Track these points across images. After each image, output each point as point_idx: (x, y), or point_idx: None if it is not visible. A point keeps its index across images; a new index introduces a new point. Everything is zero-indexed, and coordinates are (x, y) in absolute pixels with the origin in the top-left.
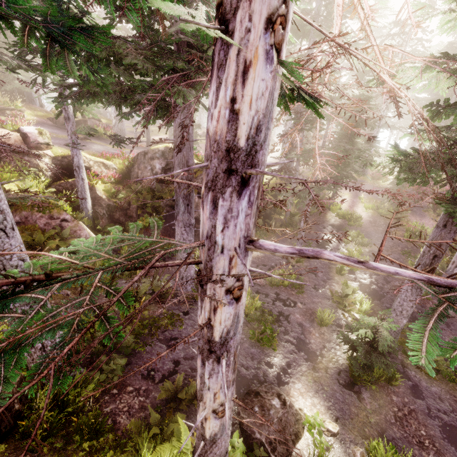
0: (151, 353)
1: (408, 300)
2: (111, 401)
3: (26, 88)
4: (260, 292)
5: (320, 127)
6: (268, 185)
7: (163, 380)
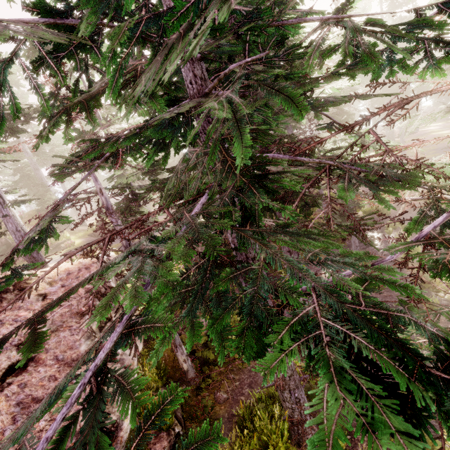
0: None
1: None
2: (354, 445)
3: None
4: None
5: None
6: None
7: None
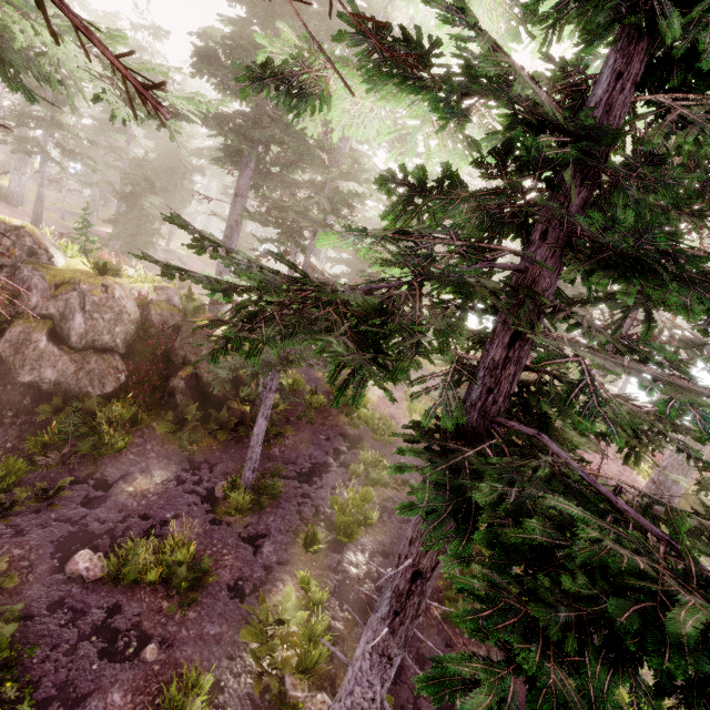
0: None
1: (365, 681)
2: None
3: None
4: (66, 603)
5: (294, 240)
6: (208, 338)
7: None
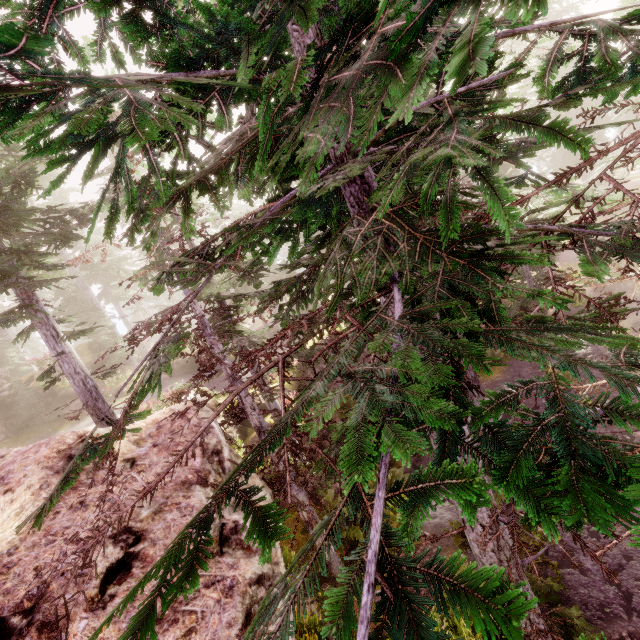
0: (571, 587)
1: None
2: None
3: (128, 353)
4: None
5: None
6: None
7: (629, 611)
